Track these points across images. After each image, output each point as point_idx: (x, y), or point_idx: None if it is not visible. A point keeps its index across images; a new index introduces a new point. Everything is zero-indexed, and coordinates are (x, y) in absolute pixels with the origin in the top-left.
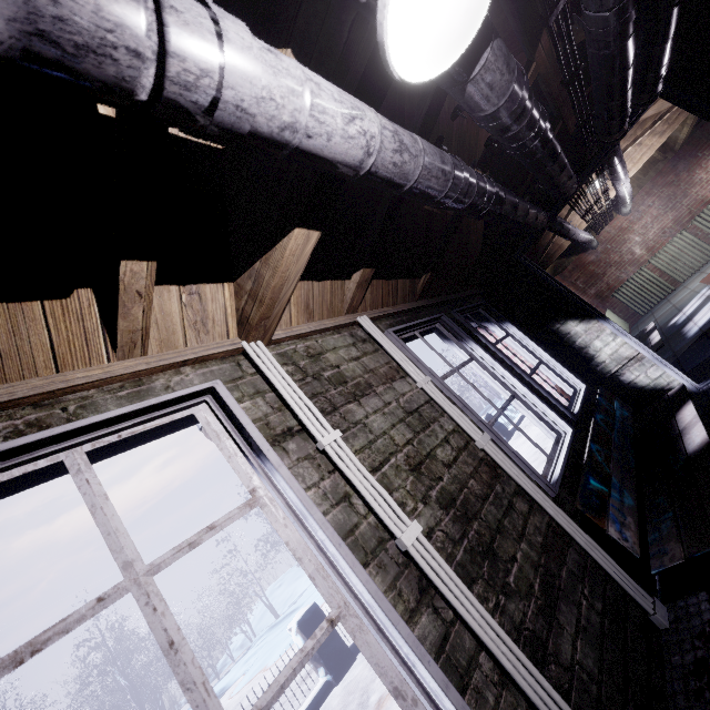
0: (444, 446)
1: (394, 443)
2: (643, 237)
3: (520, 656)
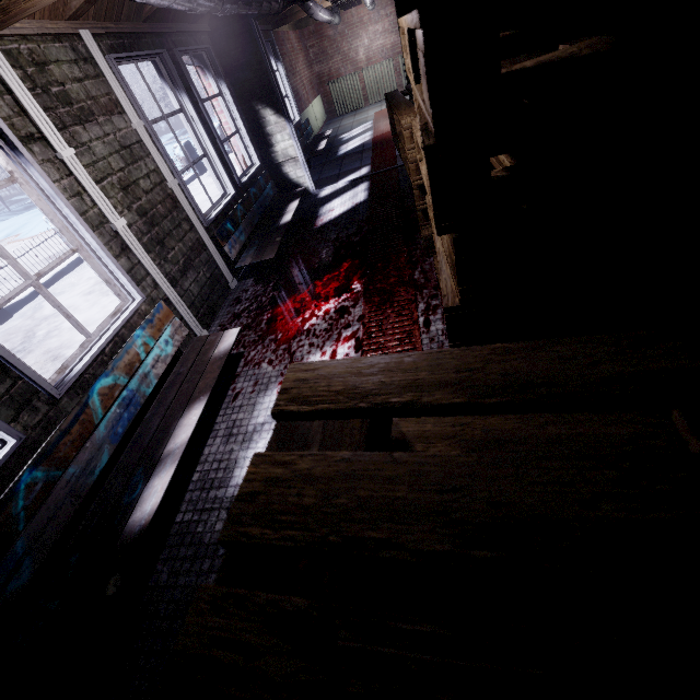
0: (146, 179)
1: (111, 167)
2: (370, 44)
3: (166, 281)
